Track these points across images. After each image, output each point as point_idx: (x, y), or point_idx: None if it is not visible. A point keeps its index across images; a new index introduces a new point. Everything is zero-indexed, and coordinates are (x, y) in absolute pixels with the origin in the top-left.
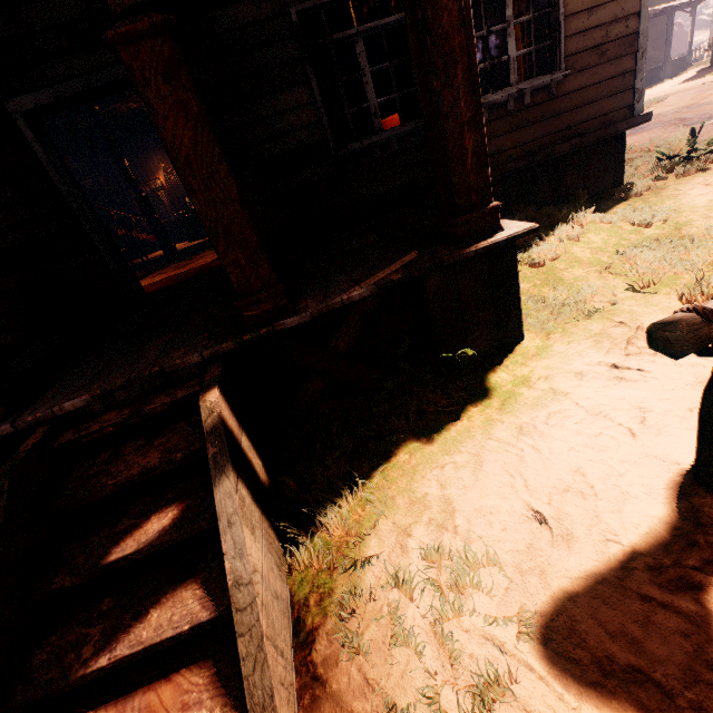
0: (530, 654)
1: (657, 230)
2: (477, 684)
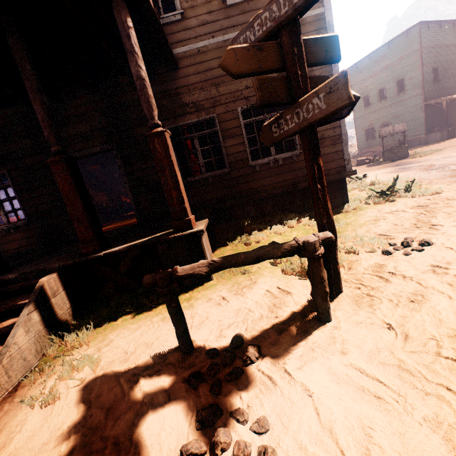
0: (72, 393)
1: None
2: (48, 397)
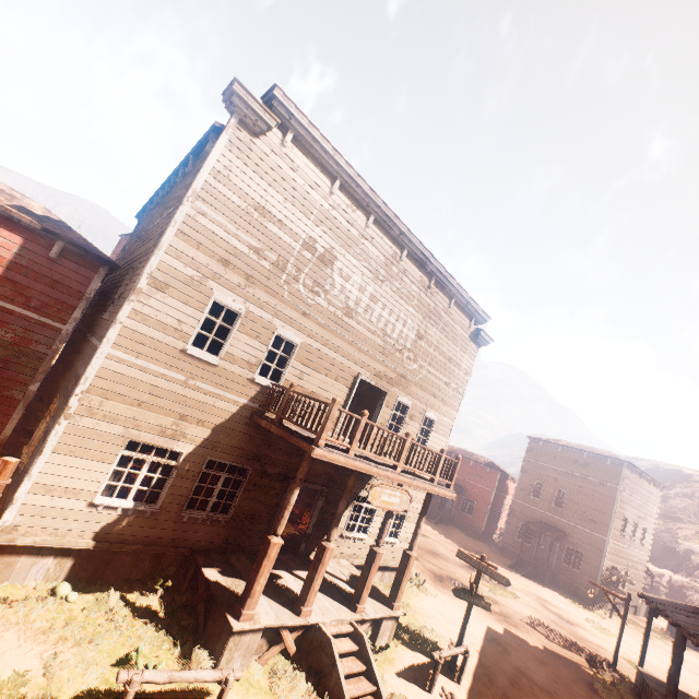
0: None
1: (411, 617)
2: None
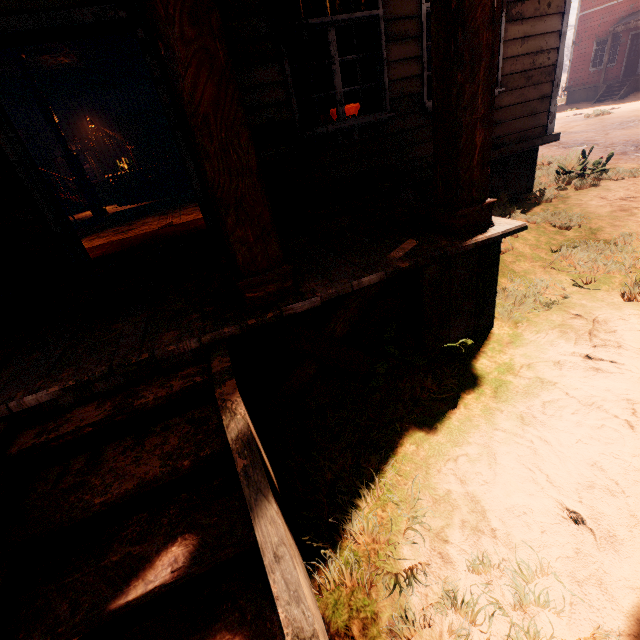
0: None
1: (576, 233)
2: None
